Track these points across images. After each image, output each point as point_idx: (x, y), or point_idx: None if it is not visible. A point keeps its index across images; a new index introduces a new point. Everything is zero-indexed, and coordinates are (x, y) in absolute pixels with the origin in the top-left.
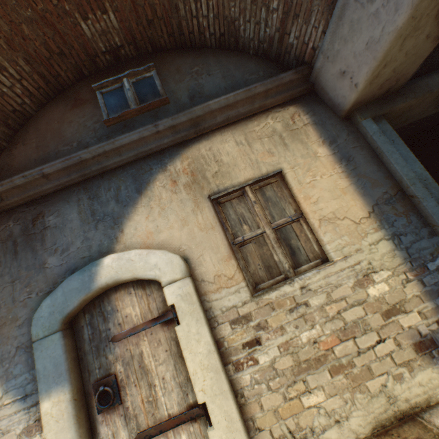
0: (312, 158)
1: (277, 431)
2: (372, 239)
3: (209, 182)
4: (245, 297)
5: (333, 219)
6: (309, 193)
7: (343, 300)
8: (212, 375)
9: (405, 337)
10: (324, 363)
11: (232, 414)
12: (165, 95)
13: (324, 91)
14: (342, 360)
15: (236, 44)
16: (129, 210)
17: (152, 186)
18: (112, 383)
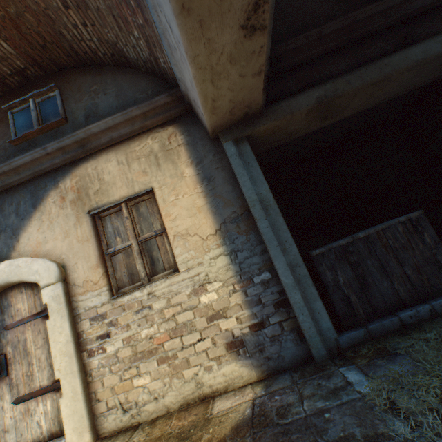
0: (179, 178)
1: (112, 402)
2: (214, 254)
3: (91, 199)
4: (104, 299)
5: (186, 235)
6: (170, 211)
7: (180, 305)
8: (67, 359)
9: (221, 337)
10: (154, 355)
11: (77, 388)
12: (64, 115)
13: (196, 113)
14: (169, 353)
15: (129, 62)
16: (26, 222)
17: (45, 201)
18: (2, 361)
